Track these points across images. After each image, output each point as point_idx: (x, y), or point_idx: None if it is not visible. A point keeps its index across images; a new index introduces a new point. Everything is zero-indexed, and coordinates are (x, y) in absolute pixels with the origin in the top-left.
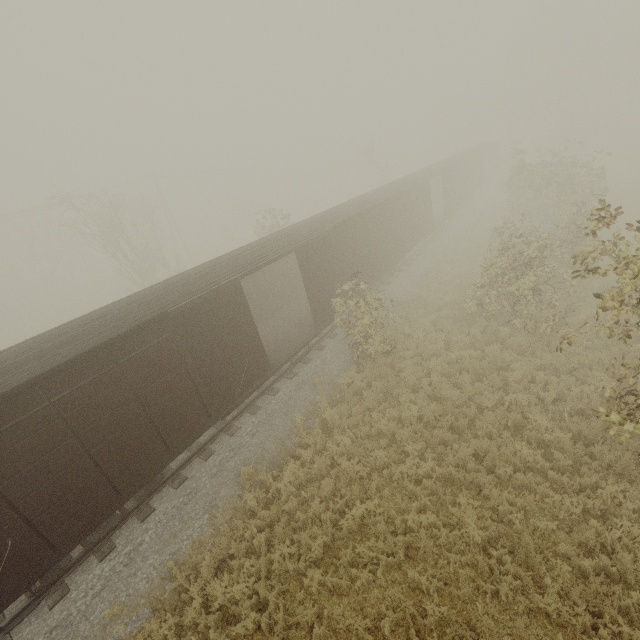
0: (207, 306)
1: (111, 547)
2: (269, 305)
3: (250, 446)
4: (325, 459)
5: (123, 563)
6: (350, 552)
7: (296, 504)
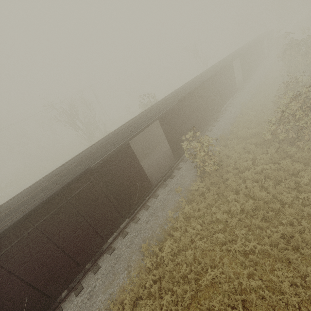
0: (112, 159)
1: (81, 288)
2: (149, 147)
3: (145, 229)
4: (187, 237)
5: (87, 298)
6: (207, 302)
7: (173, 266)
